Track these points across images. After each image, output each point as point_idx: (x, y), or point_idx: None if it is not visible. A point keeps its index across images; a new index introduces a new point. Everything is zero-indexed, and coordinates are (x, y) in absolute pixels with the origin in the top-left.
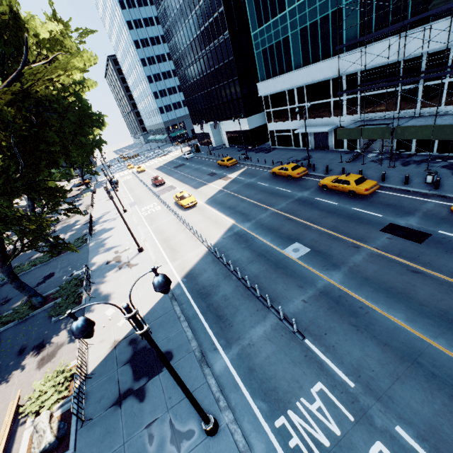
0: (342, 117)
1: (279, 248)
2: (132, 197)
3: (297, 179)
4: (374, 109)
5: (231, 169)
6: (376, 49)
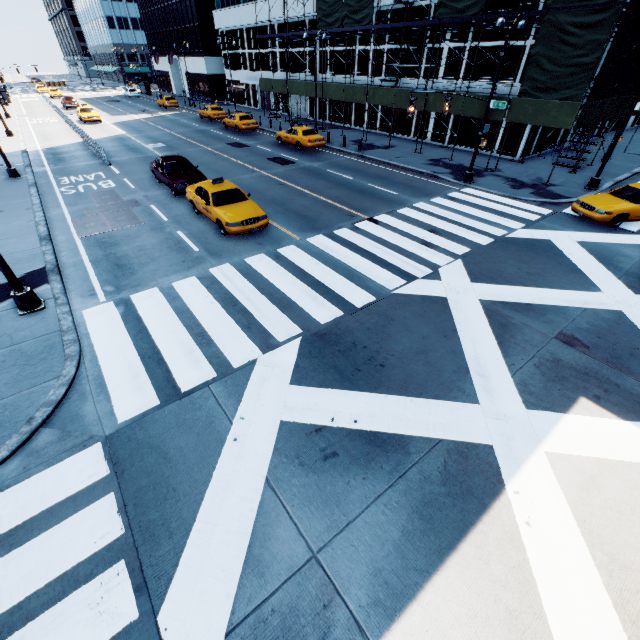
0: (278, 74)
1: (145, 144)
2: (26, 112)
3: (216, 122)
4: (296, 68)
5: (168, 110)
6: (292, 1)
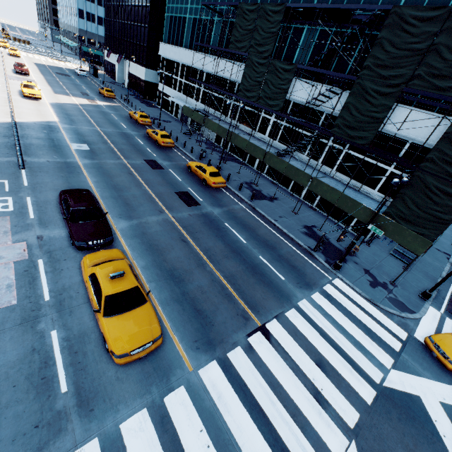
0: (198, 103)
1: (70, 142)
2: None
3: (142, 126)
4: (213, 106)
5: (105, 99)
6: (221, 63)
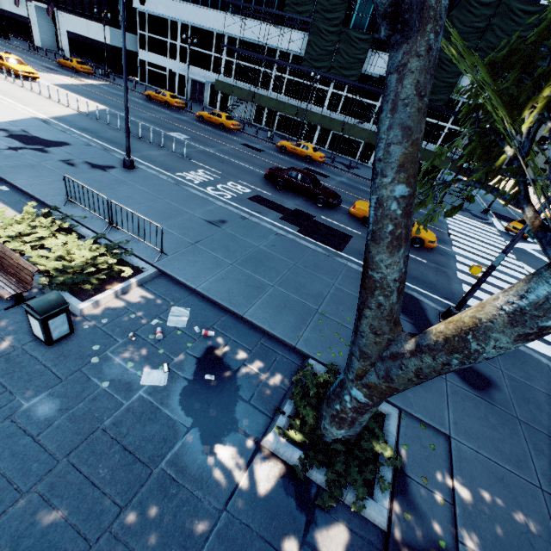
0: (220, 77)
1: (165, 131)
2: None
3: (175, 109)
4: (244, 79)
5: (83, 76)
6: (253, 26)
